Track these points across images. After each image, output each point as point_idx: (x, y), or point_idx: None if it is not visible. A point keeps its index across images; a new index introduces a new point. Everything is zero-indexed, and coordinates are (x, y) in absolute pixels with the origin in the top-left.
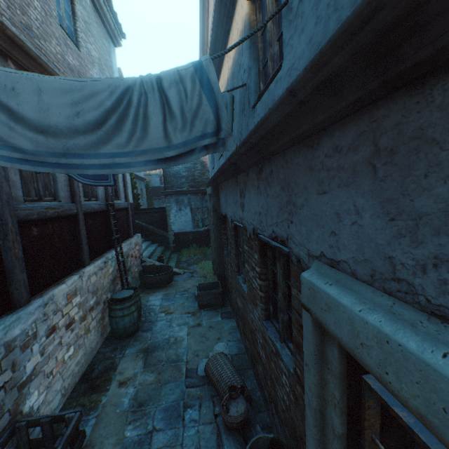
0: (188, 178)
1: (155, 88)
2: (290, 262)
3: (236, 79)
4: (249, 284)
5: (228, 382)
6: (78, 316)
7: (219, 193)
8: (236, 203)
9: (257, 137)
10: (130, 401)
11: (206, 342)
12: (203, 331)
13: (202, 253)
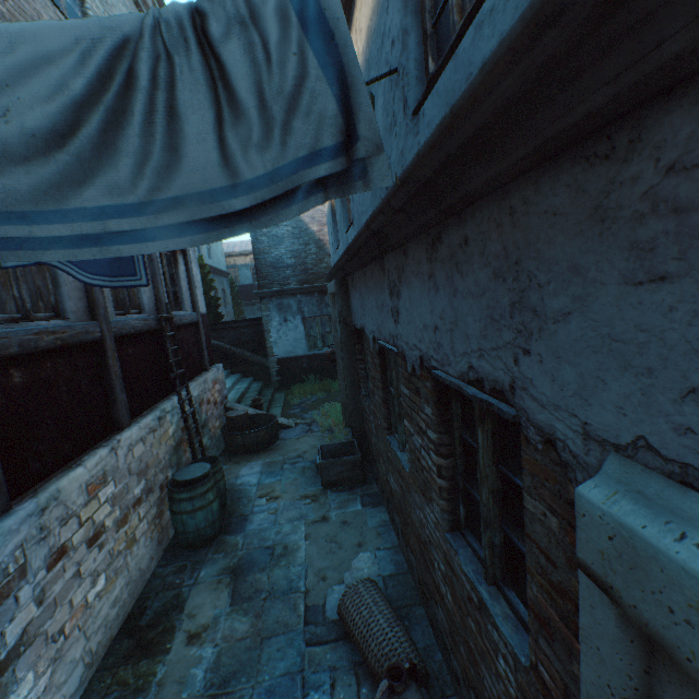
0: (296, 268)
1: (190, 38)
2: (522, 439)
3: (374, 69)
4: (413, 457)
5: (382, 642)
6: (111, 519)
7: (348, 291)
8: (383, 307)
9: (436, 162)
10: (206, 675)
11: (338, 553)
12: (331, 531)
13: (324, 390)
